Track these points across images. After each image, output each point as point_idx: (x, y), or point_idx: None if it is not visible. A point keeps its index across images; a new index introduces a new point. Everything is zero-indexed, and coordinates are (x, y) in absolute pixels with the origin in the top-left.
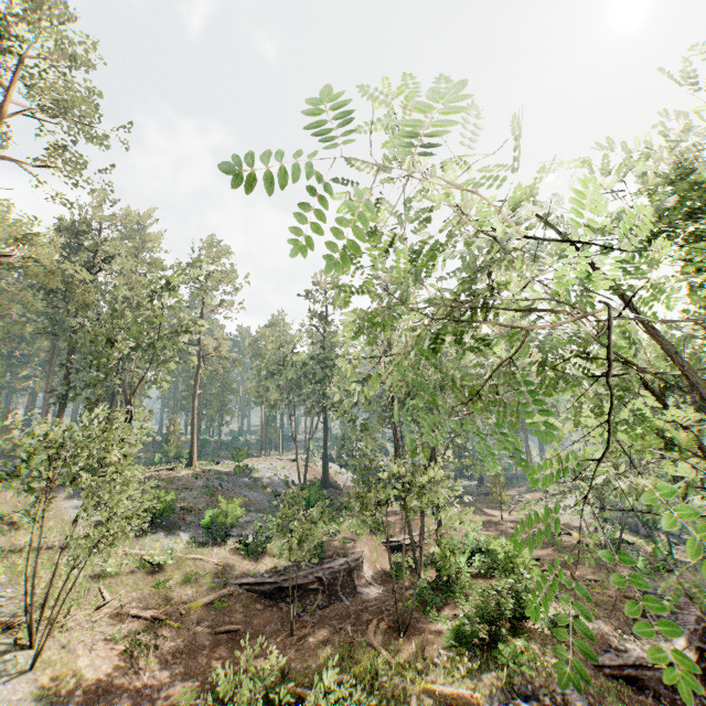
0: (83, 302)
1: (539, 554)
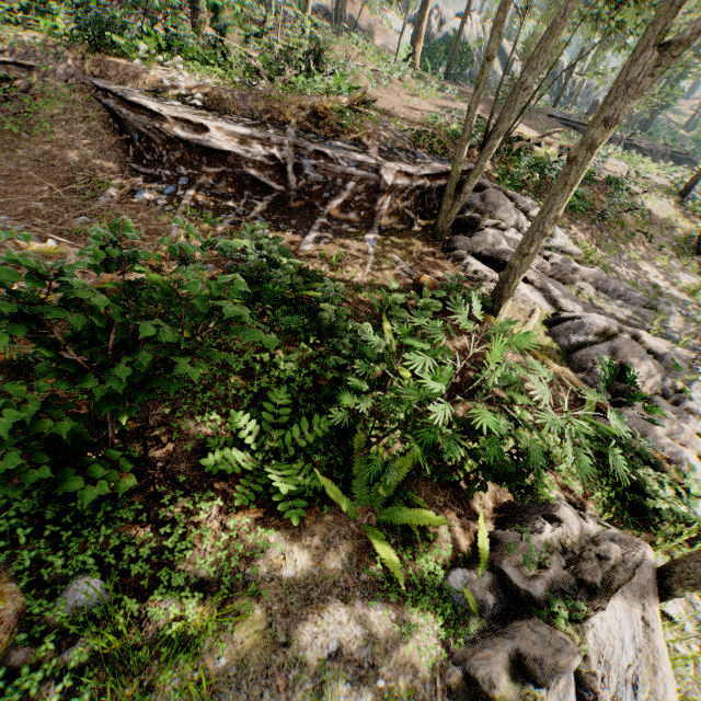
0: None
1: (411, 115)
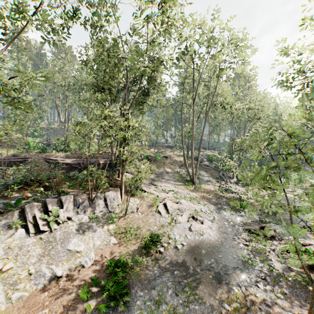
0: None
1: None
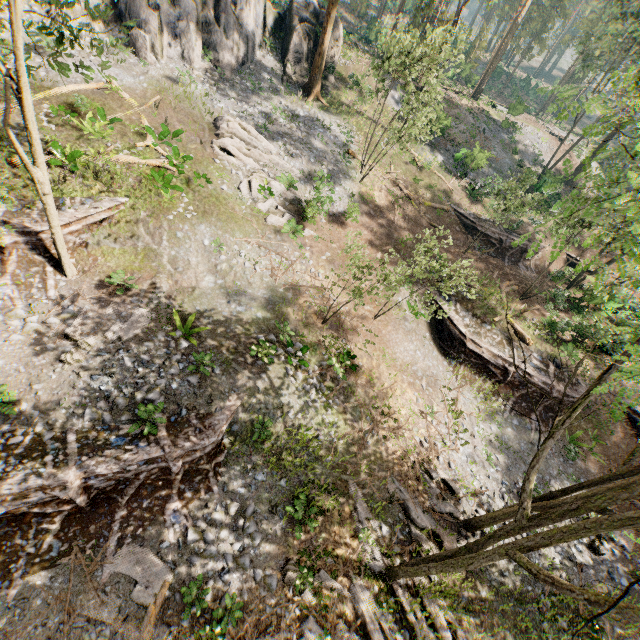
0: None
1: None
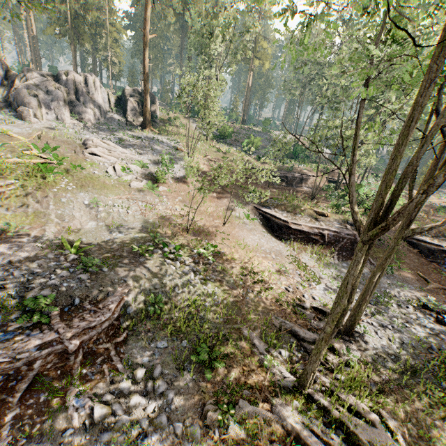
0: (198, 8)
1: None
